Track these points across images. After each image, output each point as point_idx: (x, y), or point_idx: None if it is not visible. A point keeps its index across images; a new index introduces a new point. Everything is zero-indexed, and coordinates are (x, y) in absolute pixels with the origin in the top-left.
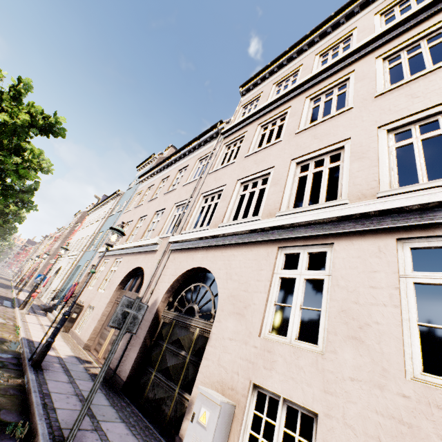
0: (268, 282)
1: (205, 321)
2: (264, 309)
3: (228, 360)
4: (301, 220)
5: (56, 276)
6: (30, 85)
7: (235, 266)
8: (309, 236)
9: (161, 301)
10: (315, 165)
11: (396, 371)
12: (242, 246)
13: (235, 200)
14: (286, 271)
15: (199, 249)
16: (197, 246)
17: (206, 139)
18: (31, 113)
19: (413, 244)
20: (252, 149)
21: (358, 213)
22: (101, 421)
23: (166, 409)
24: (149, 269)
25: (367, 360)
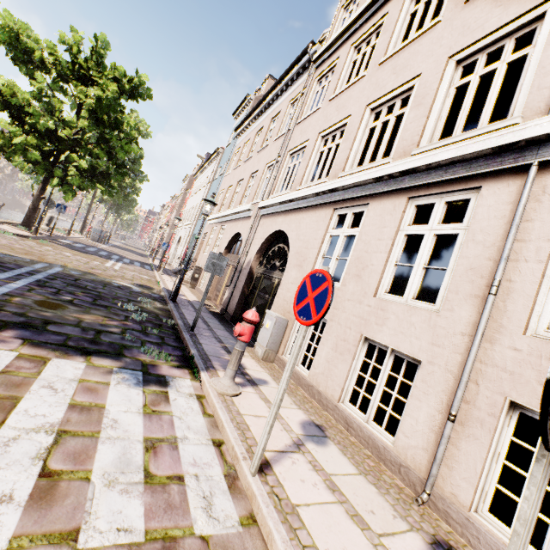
0: (321, 240)
1: (281, 273)
2: (315, 261)
3: (289, 297)
4: (348, 183)
5: (179, 245)
6: (106, 42)
7: (302, 228)
8: (355, 198)
9: (253, 260)
10: (466, 73)
11: (371, 293)
12: (310, 210)
13: (314, 159)
14: (335, 230)
15: (280, 214)
16: (279, 211)
17: (298, 71)
18: (116, 79)
19: (418, 202)
20: (339, 87)
21: (385, 175)
22: (213, 328)
23: (257, 330)
24: (245, 234)
25: (359, 288)
